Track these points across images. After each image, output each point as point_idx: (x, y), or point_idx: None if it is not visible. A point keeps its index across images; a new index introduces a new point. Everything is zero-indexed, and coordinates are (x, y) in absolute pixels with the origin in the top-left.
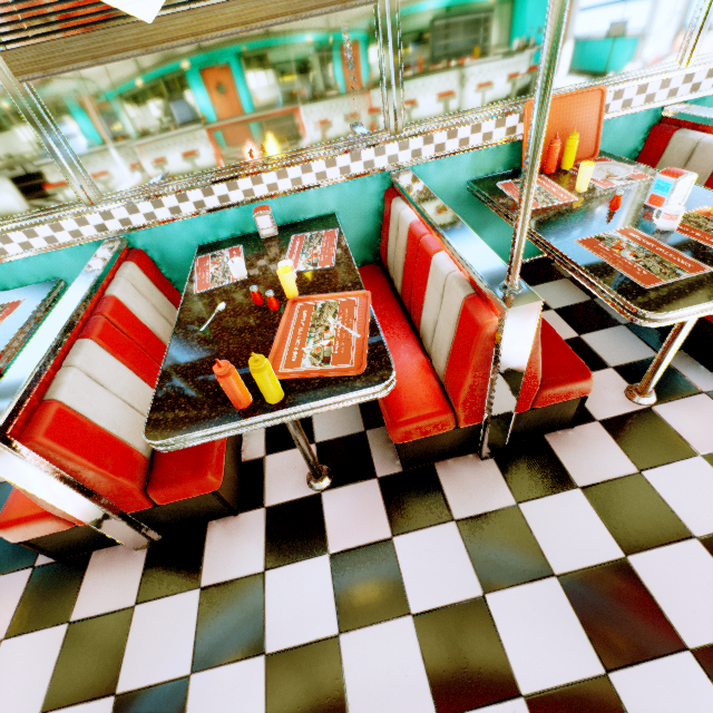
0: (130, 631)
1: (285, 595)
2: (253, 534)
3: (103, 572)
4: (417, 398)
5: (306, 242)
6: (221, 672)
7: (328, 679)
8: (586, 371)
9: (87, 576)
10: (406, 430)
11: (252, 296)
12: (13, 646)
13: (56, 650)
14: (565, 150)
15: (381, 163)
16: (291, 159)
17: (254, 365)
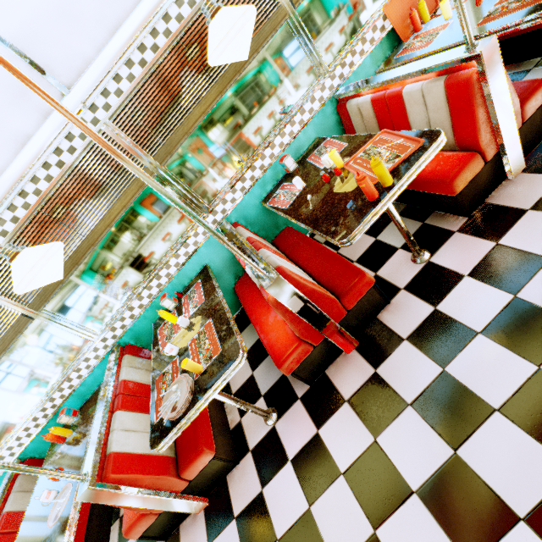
0: (385, 380)
1: (460, 307)
2: (409, 302)
3: (340, 373)
4: (449, 164)
5: (318, 154)
6: (461, 356)
7: (531, 314)
8: (540, 79)
9: (333, 381)
10: (458, 180)
11: (323, 178)
12: (327, 429)
13: (352, 414)
14: (420, 13)
15: (326, 94)
16: (283, 124)
17: (376, 161)
